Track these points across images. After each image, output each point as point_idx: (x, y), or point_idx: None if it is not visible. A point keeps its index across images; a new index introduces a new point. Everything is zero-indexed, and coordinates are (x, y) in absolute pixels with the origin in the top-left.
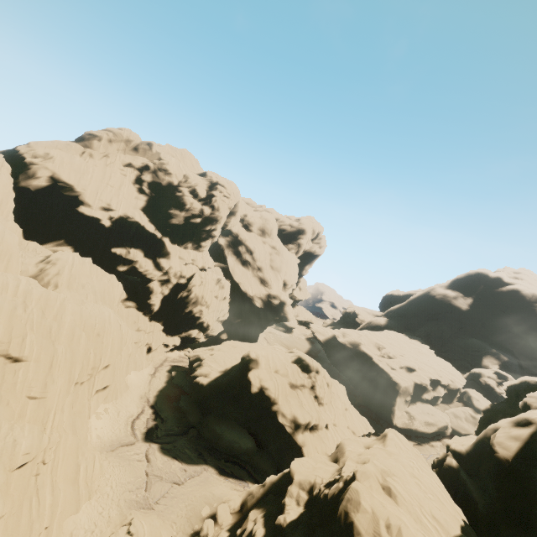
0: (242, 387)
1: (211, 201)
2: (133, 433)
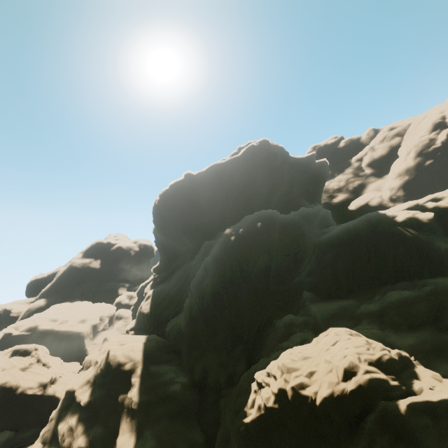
0: None
1: None
2: None
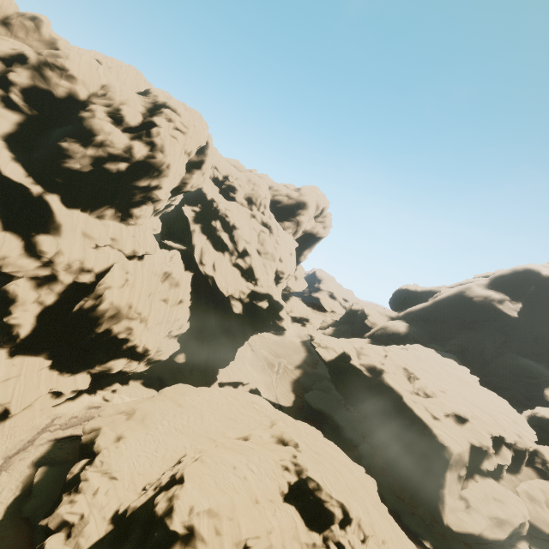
0: None
1: (148, 134)
2: None
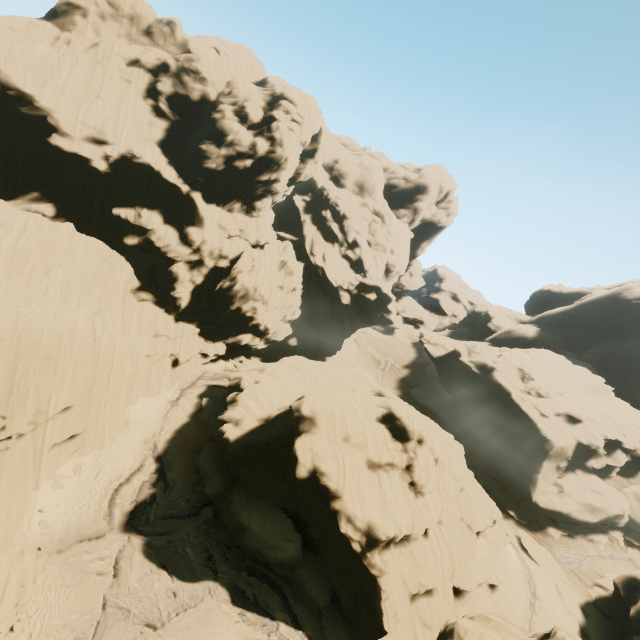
0: (287, 454)
1: (269, 129)
2: (109, 513)
